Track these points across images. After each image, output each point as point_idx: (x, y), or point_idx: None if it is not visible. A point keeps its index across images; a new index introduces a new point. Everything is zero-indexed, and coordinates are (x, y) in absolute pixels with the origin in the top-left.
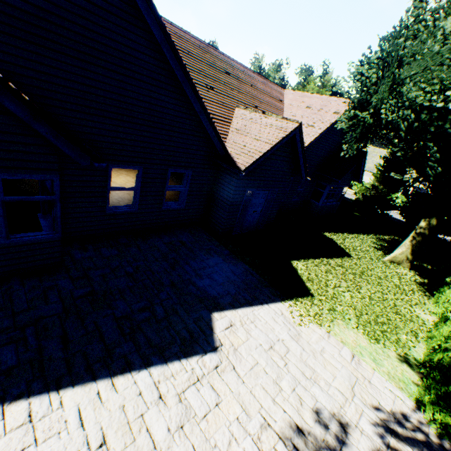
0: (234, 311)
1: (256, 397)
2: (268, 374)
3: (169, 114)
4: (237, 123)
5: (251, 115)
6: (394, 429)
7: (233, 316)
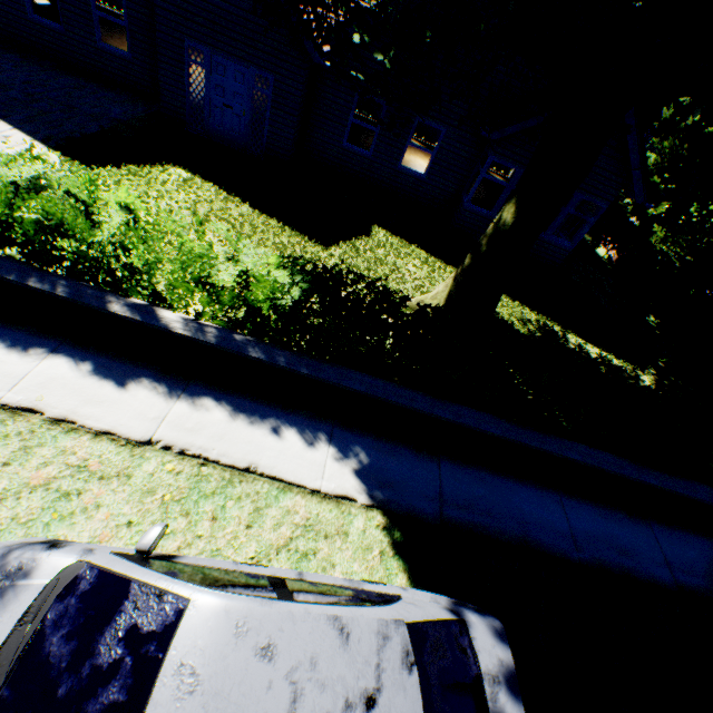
0: None
1: None
2: None
3: None
4: None
5: None
6: None
7: None
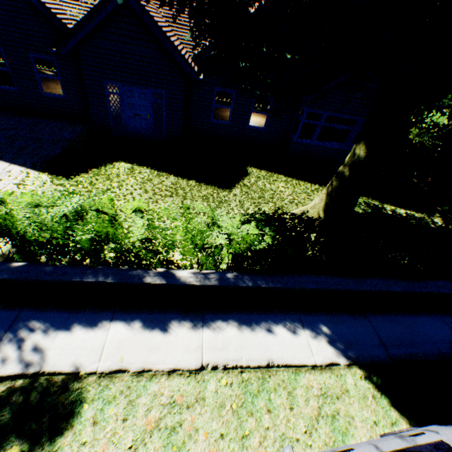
0: None
1: None
2: None
3: None
4: None
5: None
6: None
7: None
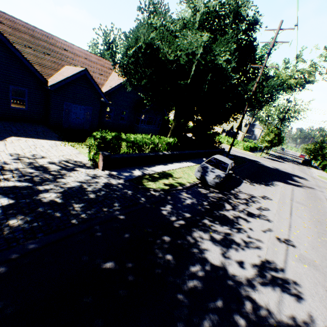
0: (26, 138)
1: (7, 148)
2: (22, 148)
3: (3, 57)
4: (61, 71)
5: (70, 67)
6: (70, 162)
7: (24, 139)
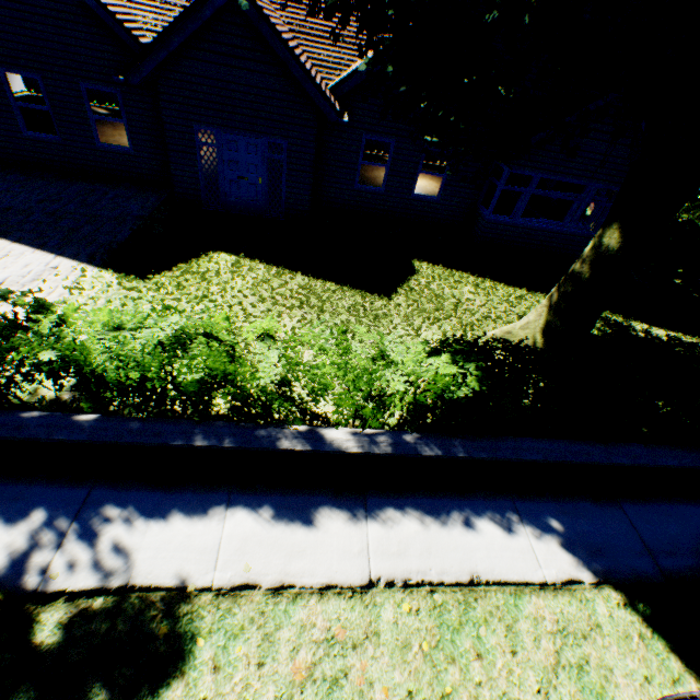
0: (9, 243)
1: None
2: None
3: None
4: None
5: None
6: None
7: (0, 245)
